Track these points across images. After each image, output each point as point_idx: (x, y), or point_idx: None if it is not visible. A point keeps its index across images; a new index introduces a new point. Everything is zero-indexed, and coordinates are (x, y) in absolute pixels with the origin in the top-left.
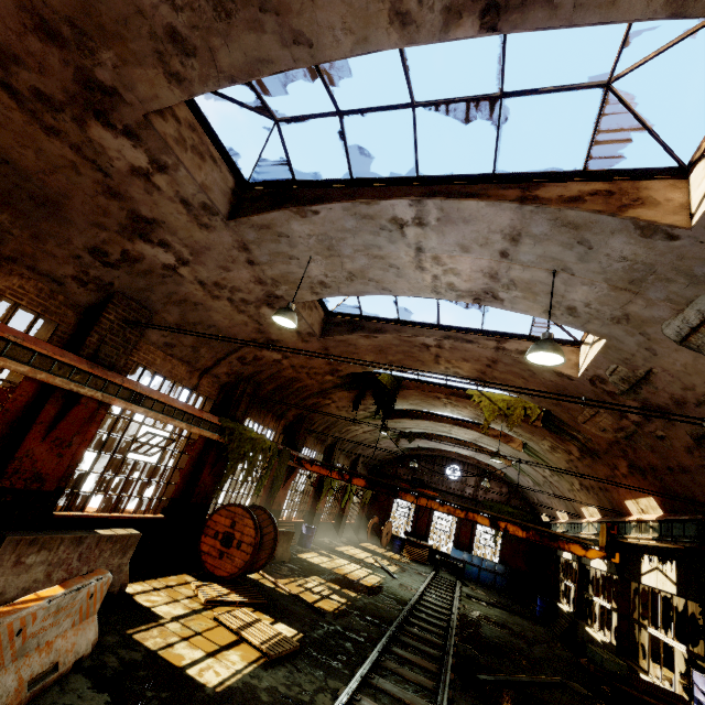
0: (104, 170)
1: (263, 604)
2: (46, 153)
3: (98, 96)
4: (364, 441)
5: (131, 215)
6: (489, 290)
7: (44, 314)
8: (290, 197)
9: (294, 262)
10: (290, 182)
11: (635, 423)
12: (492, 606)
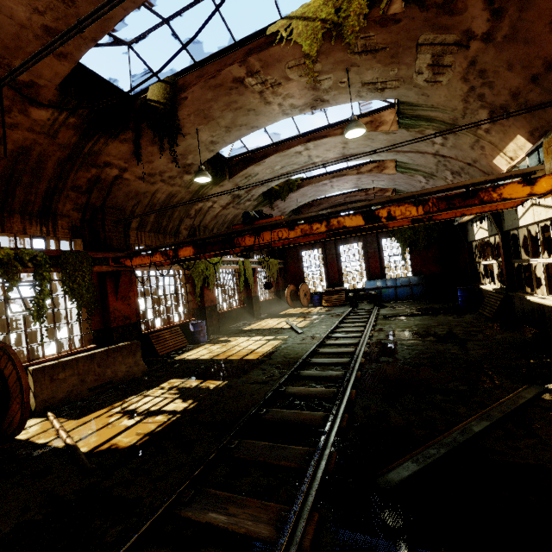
0: None
1: None
2: None
3: None
4: (235, 219)
5: None
6: None
7: None
8: None
9: None
10: None
11: None
12: (412, 316)
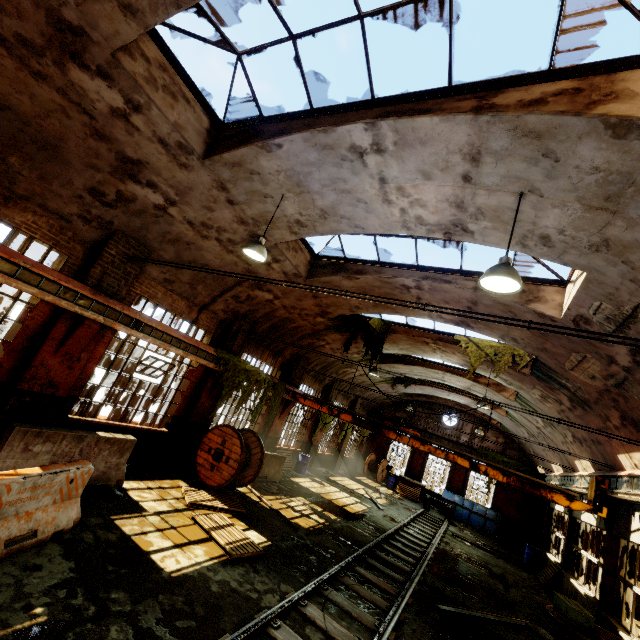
0: (88, 112)
1: (242, 513)
2: (39, 98)
3: (70, 37)
4: (361, 383)
5: (119, 156)
6: (458, 222)
7: (55, 247)
8: (256, 133)
9: (269, 201)
10: (258, 119)
11: (625, 369)
12: (477, 547)
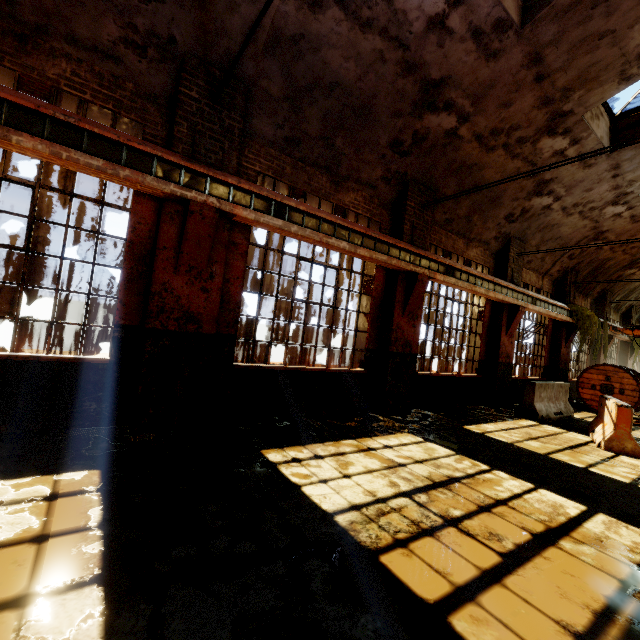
0: (533, 163)
1: None
2: (506, 171)
3: (556, 121)
4: None
5: (537, 183)
6: None
7: (484, 265)
8: None
9: None
10: None
11: None
12: None
